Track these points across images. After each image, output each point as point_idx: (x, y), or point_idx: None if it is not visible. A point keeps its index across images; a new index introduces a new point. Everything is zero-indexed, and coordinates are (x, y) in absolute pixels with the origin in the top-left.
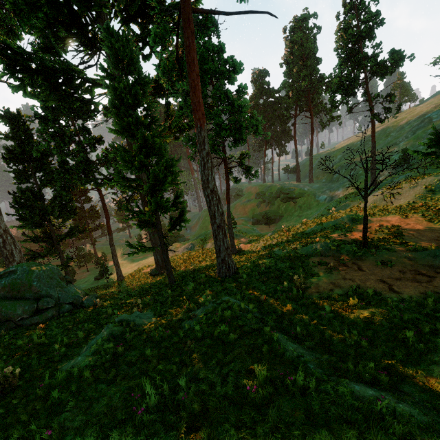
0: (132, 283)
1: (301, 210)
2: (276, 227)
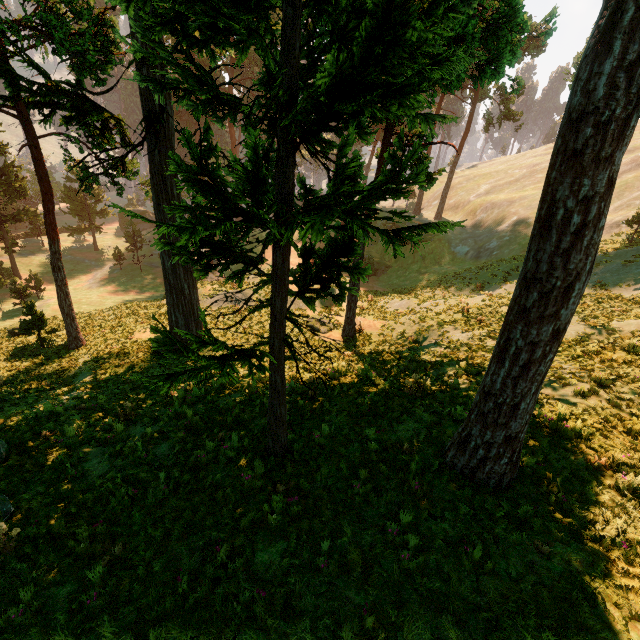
0: (111, 373)
1: (424, 263)
2: (379, 283)
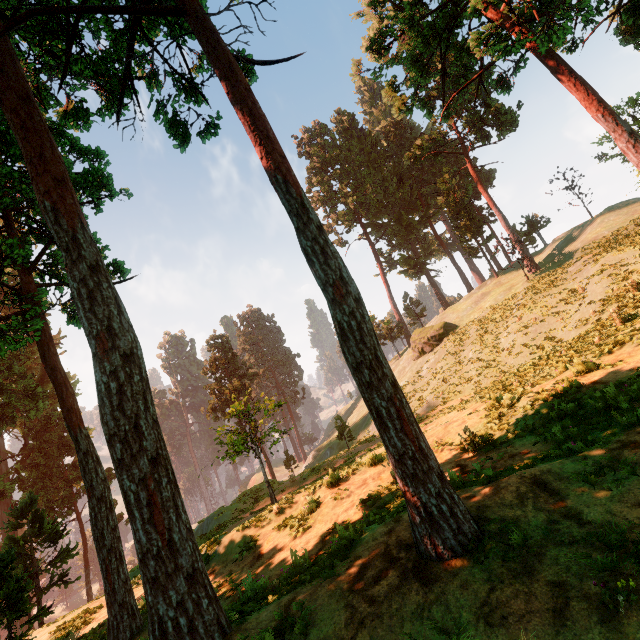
0: None
1: None
2: None
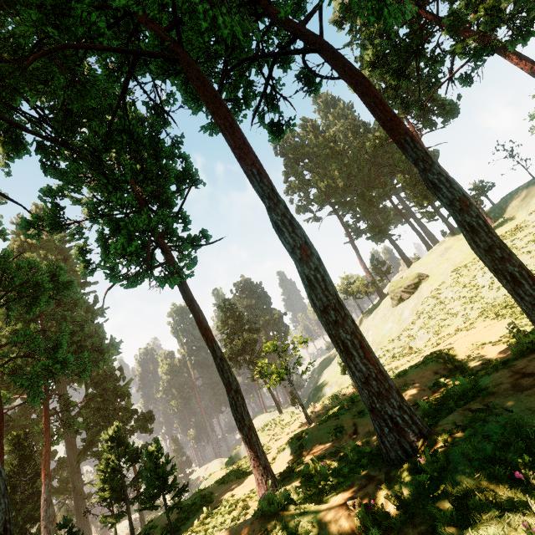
0: None
1: None
2: None
